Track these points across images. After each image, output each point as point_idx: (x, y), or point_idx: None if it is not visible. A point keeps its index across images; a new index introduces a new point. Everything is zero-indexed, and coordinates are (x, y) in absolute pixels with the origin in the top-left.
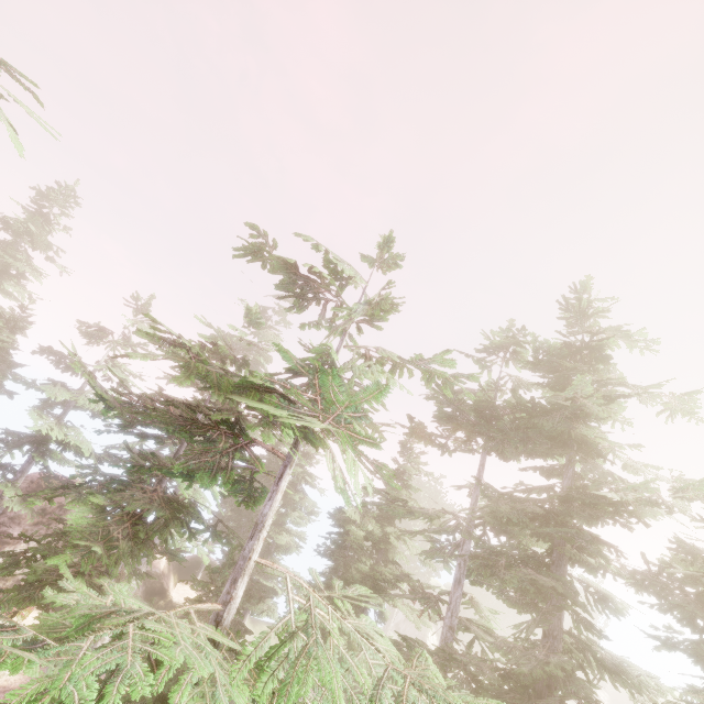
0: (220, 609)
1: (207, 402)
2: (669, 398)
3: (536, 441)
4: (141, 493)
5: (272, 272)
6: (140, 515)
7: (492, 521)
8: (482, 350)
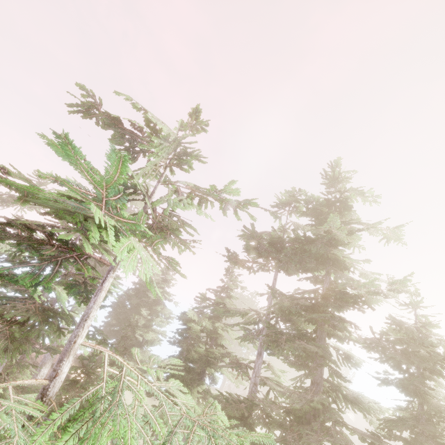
0: (45, 384)
1: (77, 239)
2: (386, 230)
3: (307, 261)
4: (21, 305)
5: (104, 127)
6: (19, 321)
7: (280, 313)
8: (275, 206)
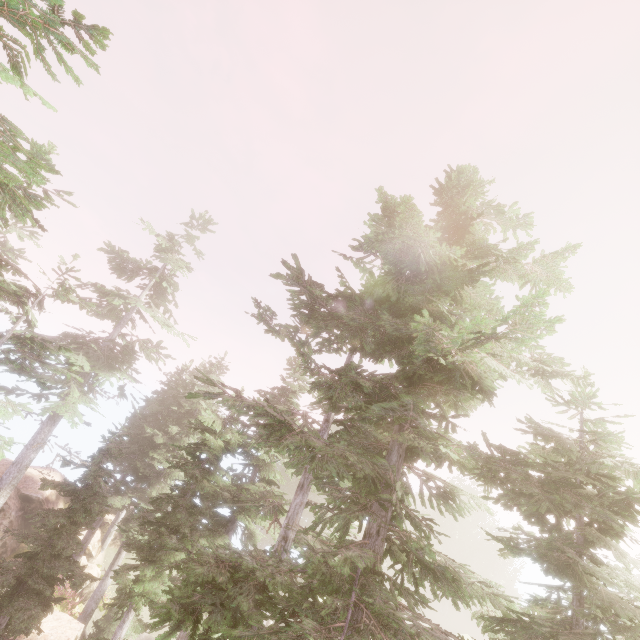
0: None
1: None
2: (533, 267)
3: (383, 318)
4: None
5: None
6: None
7: (329, 410)
8: (357, 247)
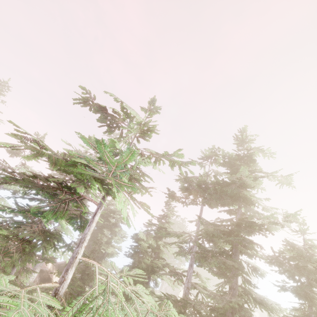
0: (57, 286)
1: (67, 182)
2: (280, 177)
3: (224, 198)
4: (29, 228)
5: (94, 112)
6: (28, 239)
7: (205, 236)
8: (201, 158)
